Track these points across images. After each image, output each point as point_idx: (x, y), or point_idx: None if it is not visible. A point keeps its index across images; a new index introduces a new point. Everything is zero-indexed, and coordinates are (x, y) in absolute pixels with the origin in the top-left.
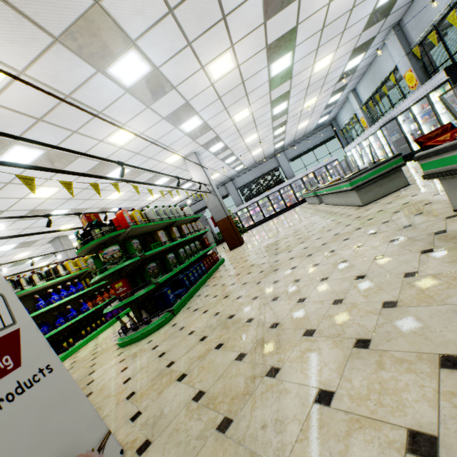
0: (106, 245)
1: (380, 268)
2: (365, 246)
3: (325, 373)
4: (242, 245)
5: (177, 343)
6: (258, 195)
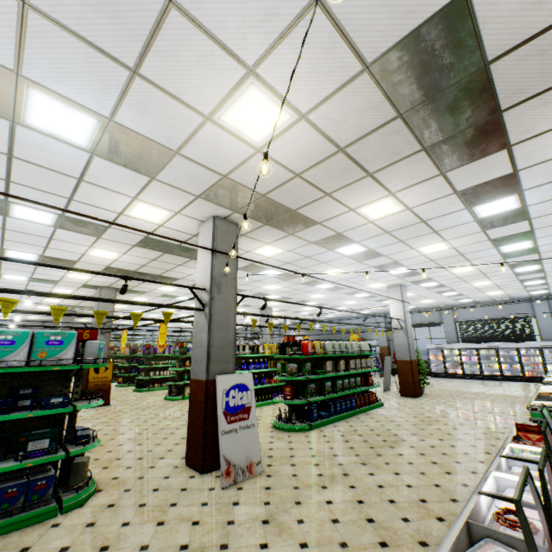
0: (290, 359)
1: (423, 490)
2: (449, 475)
3: (338, 498)
4: (414, 398)
5: (301, 448)
6: (483, 340)
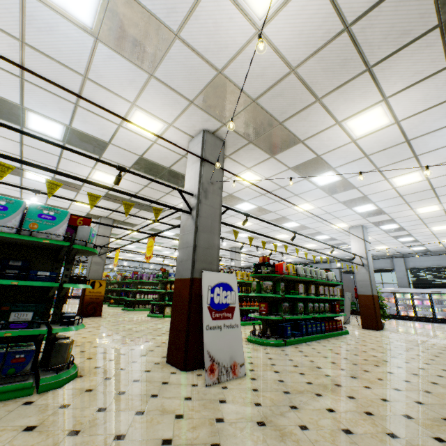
0: (265, 278)
1: (439, 408)
2: None
3: (339, 407)
4: (377, 331)
5: (280, 359)
6: (435, 286)
